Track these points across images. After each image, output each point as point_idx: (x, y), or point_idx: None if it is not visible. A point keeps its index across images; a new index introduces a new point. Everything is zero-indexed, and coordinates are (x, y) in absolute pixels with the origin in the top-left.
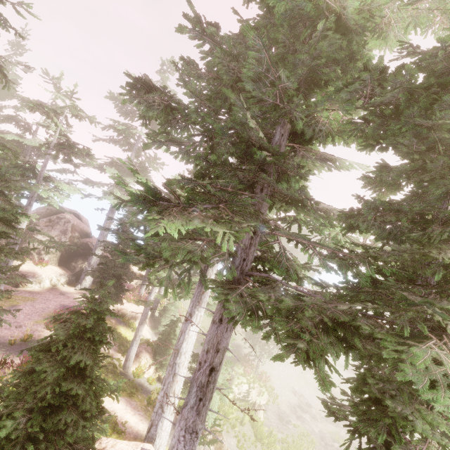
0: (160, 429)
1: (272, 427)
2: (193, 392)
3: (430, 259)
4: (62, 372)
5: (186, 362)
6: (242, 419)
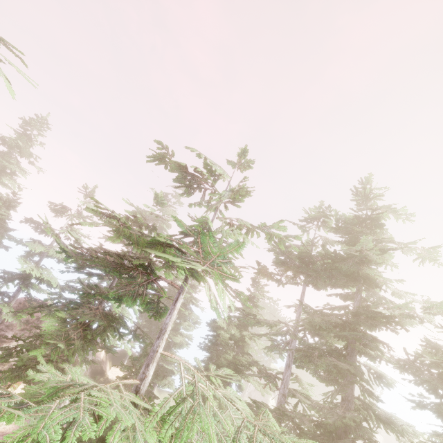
0: None
1: None
2: None
3: None
4: None
5: None
6: None
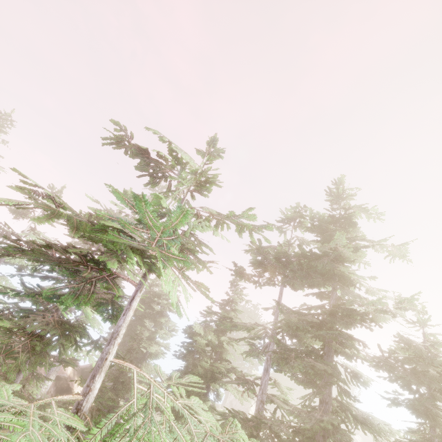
0: None
1: None
2: None
3: None
4: None
5: None
6: None
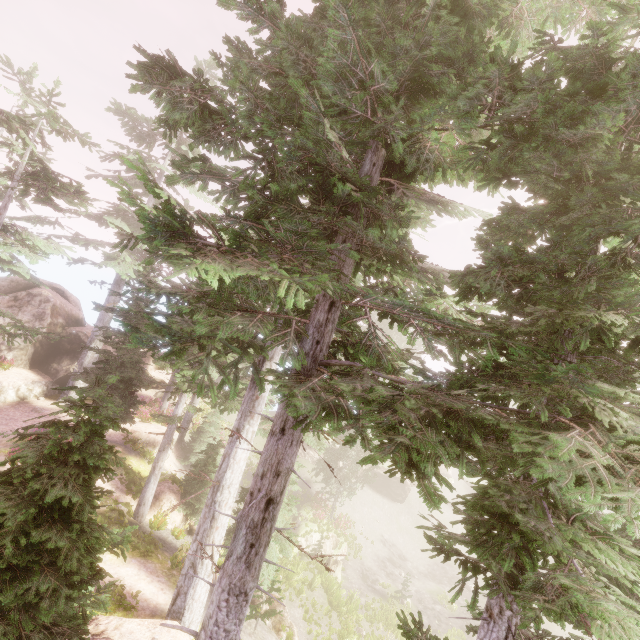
0: (191, 598)
1: (353, 590)
2: (241, 536)
3: (574, 323)
4: (31, 514)
5: (231, 499)
6: (311, 581)
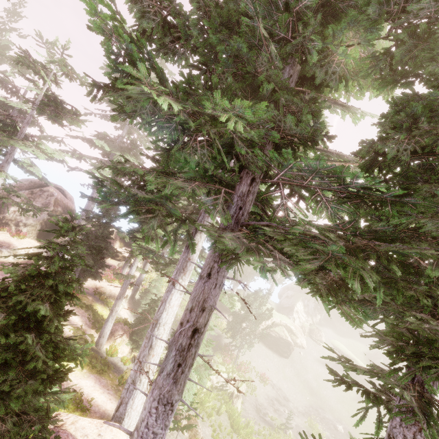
0: (130, 407)
1: (249, 419)
2: (171, 357)
3: None
4: (11, 320)
5: (165, 335)
6: (219, 408)
